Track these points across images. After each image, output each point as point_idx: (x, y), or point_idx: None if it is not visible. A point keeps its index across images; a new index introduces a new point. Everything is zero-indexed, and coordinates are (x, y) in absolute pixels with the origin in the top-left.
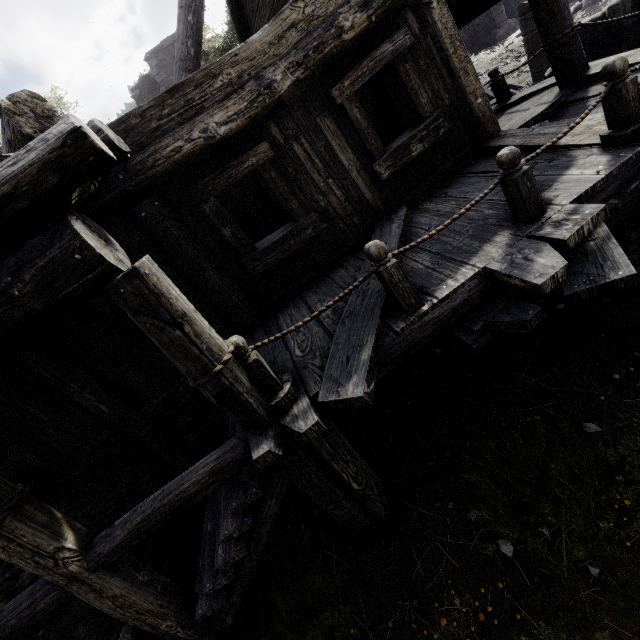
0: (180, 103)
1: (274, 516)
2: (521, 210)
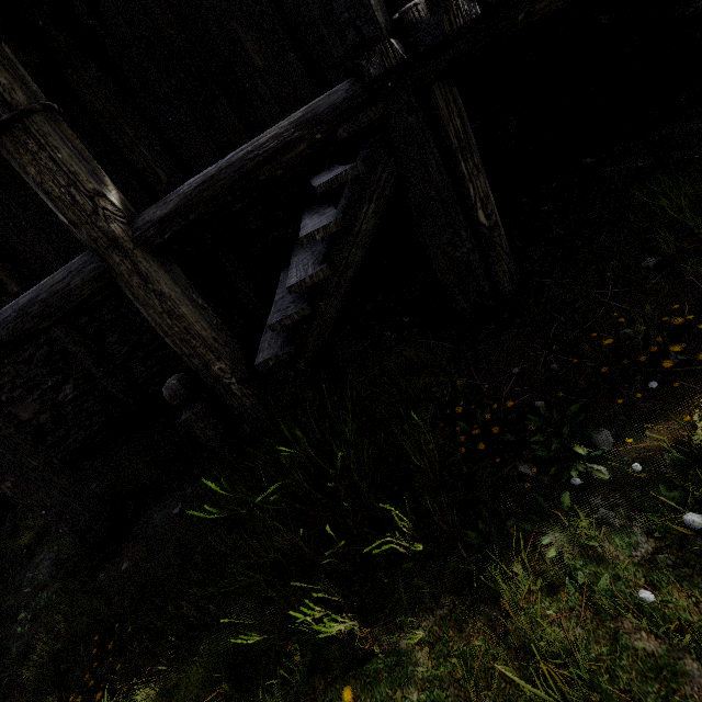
0: None
1: (368, 236)
2: None
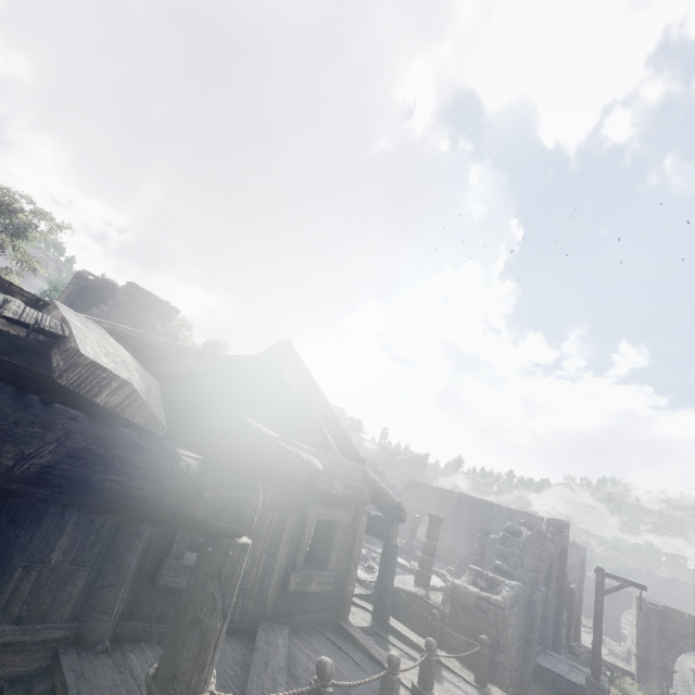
0: None
1: None
2: None
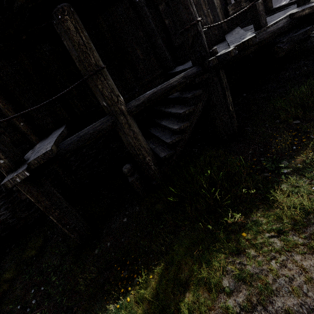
0: None
1: (199, 113)
2: None
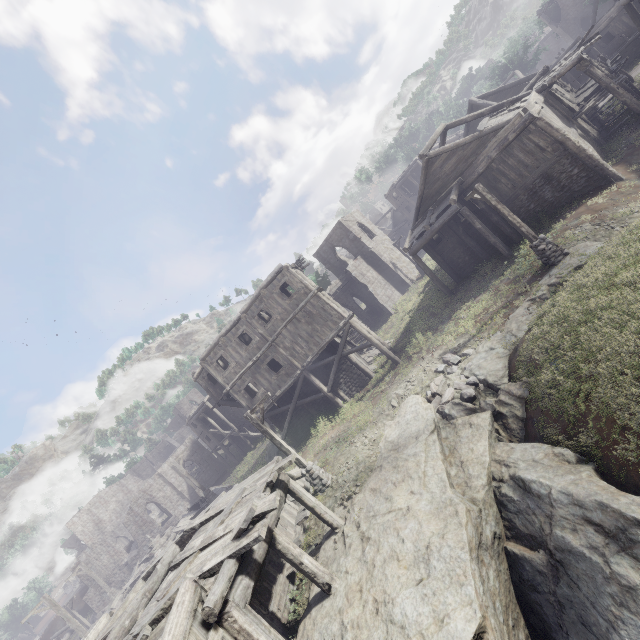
0: (596, 28)
1: None
2: None
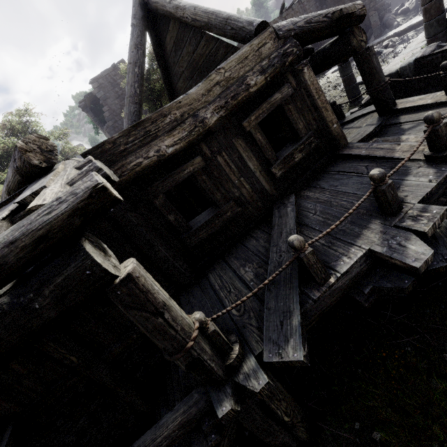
0: (141, 133)
1: None
2: (387, 207)
